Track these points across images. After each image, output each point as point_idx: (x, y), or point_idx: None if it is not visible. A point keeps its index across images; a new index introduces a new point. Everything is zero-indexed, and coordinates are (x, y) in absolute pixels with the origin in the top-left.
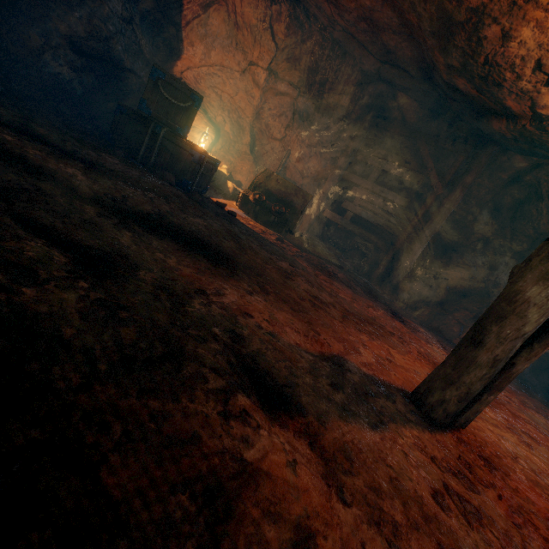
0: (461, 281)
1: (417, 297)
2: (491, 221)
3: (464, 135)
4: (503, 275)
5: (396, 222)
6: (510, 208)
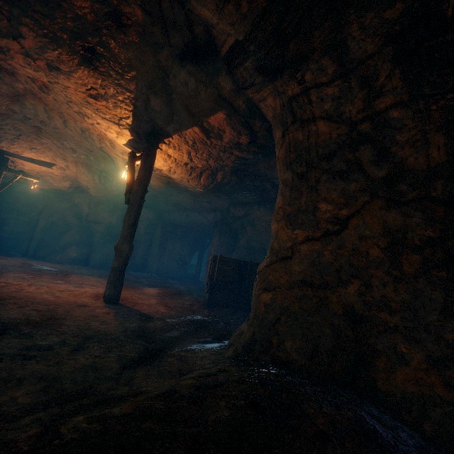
0: (66, 243)
1: (45, 254)
2: (75, 218)
3: (43, 192)
4: (84, 236)
5: (29, 228)
6: (77, 212)
